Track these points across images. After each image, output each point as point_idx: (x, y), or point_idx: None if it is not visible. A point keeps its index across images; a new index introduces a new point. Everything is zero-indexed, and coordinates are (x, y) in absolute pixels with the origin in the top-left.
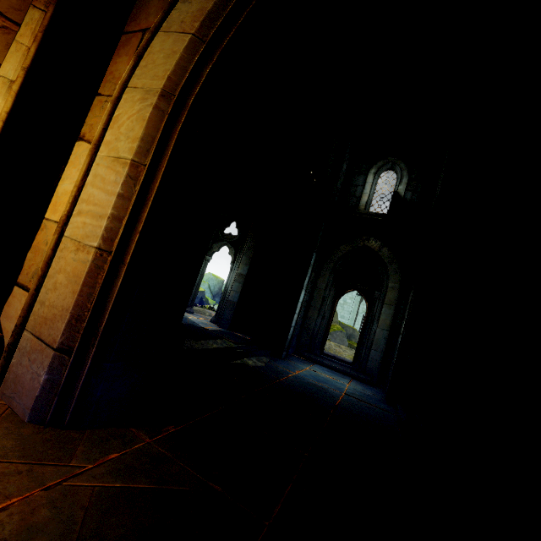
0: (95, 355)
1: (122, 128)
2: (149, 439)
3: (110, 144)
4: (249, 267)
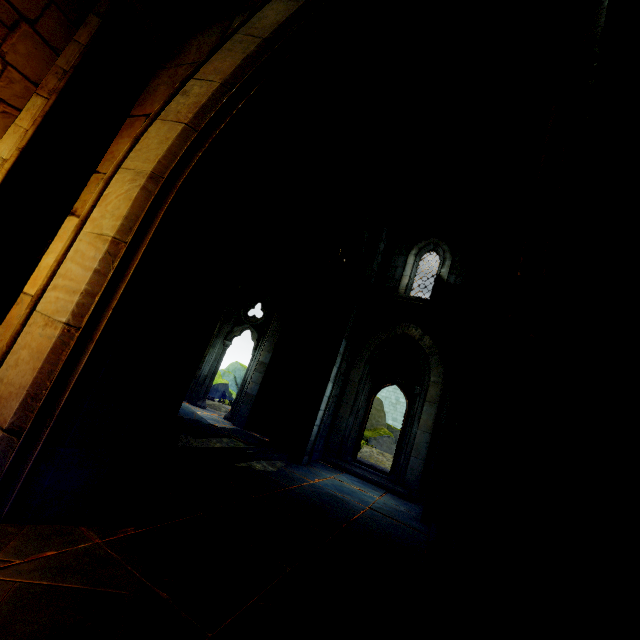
0: (49, 438)
1: (109, 206)
2: (99, 540)
3: (95, 221)
4: (273, 355)
